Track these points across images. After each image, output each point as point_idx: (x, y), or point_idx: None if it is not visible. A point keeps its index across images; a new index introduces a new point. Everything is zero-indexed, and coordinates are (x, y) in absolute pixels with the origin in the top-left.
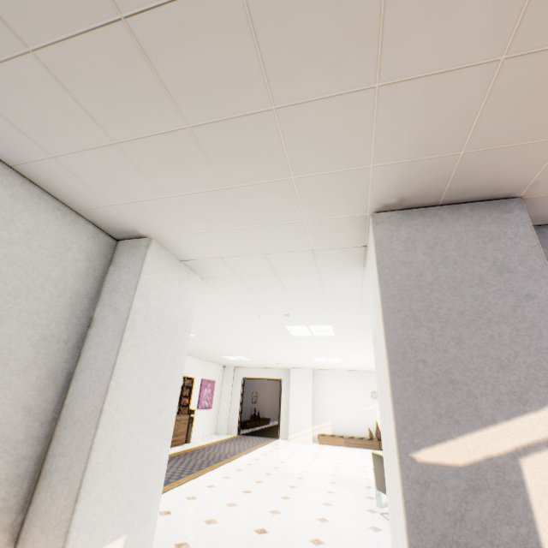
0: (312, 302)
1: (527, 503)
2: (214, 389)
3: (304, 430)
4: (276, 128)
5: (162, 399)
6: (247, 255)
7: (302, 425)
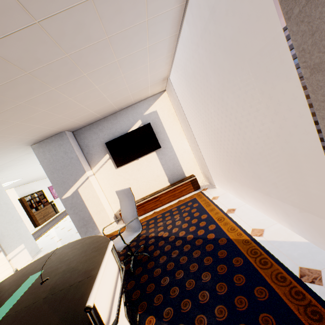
0: None
1: (80, 195)
2: None
3: None
4: None
5: (10, 215)
6: (5, 164)
7: None
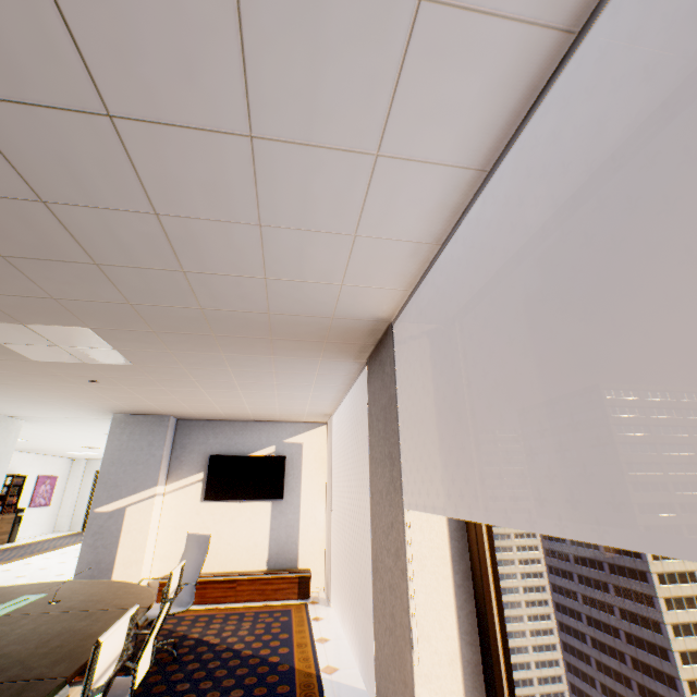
0: None
1: (124, 519)
2: (56, 485)
3: None
4: (51, 402)
5: None
6: (56, 417)
7: None
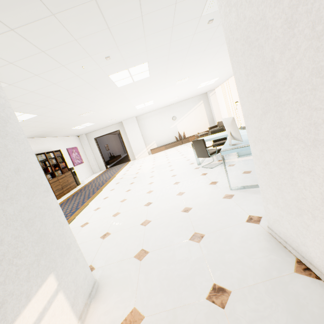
0: (129, 25)
1: None
2: (79, 152)
3: (142, 151)
4: None
5: (7, 160)
6: None
7: (141, 149)
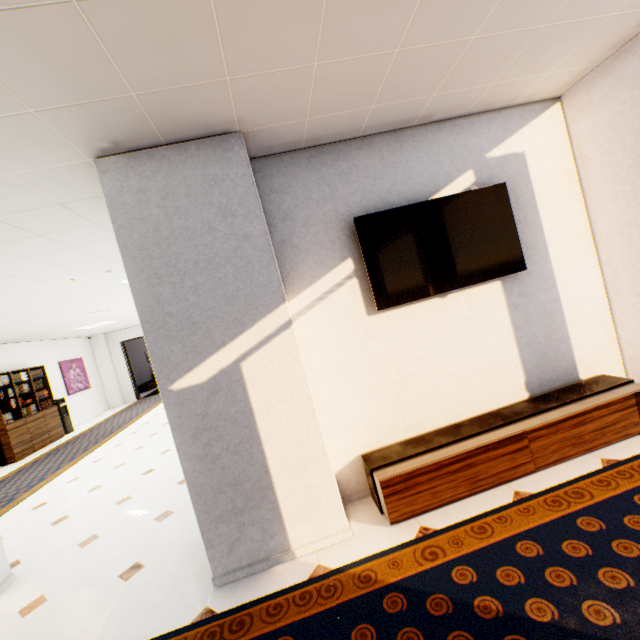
0: None
1: (245, 388)
2: (85, 367)
3: None
4: None
5: None
6: None
7: None
